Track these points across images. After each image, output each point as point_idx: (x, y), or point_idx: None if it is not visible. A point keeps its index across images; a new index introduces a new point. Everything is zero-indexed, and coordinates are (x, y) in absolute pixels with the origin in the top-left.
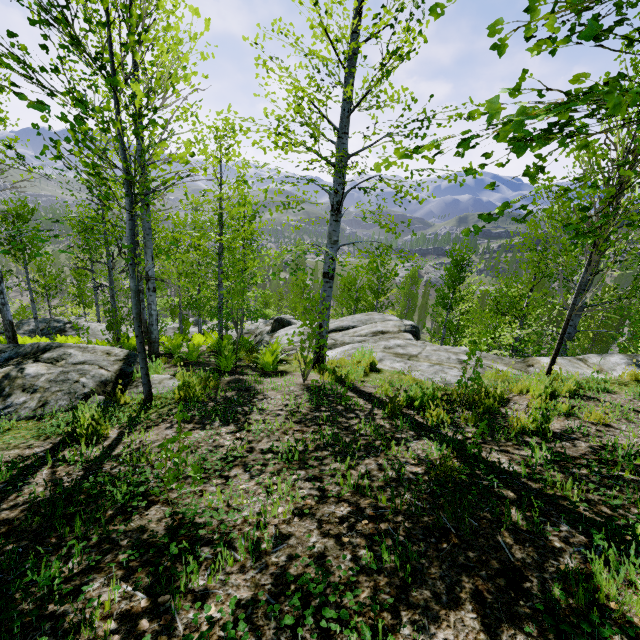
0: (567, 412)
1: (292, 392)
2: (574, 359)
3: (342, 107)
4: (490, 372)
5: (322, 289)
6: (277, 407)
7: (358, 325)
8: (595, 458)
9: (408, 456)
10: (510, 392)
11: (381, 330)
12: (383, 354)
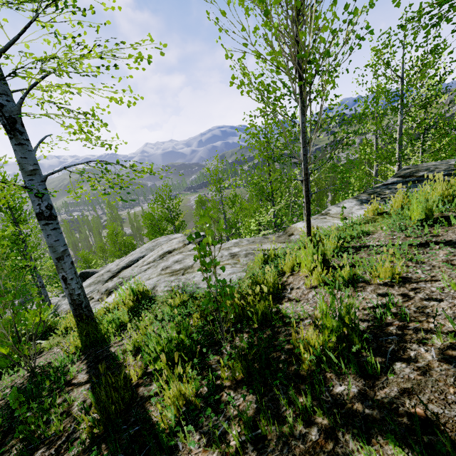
0: (351, 280)
1: None
2: (320, 216)
3: None
4: (258, 257)
5: (44, 235)
6: None
7: (147, 254)
8: None
9: None
10: (283, 273)
11: (167, 250)
12: (158, 278)
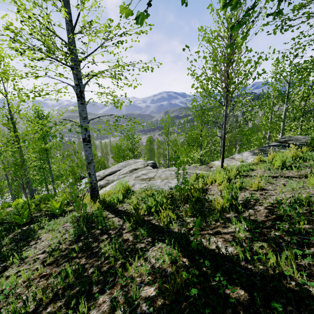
0: (240, 187)
1: (64, 228)
2: (229, 159)
3: (66, 28)
4: (193, 176)
5: (84, 150)
6: (41, 250)
7: (121, 168)
8: (274, 217)
9: (143, 272)
10: (206, 184)
11: (134, 168)
12: (134, 181)
